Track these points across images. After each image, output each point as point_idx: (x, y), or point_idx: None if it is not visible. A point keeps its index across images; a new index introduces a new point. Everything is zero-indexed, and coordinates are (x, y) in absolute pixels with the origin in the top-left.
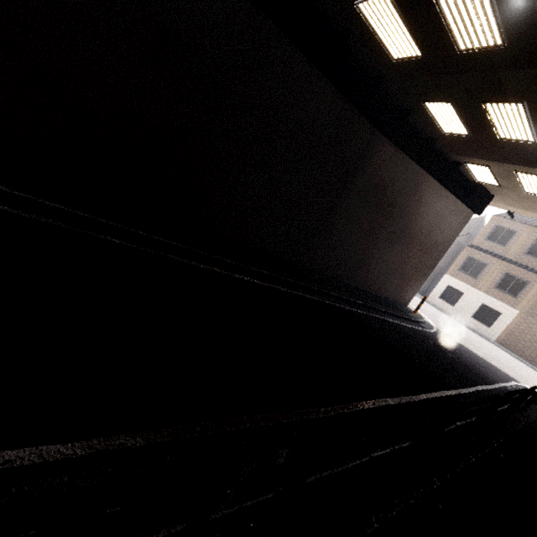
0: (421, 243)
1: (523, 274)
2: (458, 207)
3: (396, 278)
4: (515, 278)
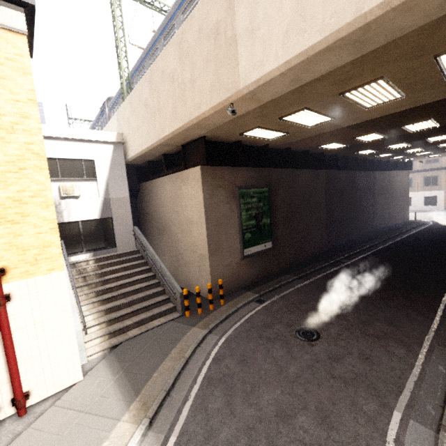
0: (400, 194)
1: (432, 174)
2: (404, 173)
3: (400, 212)
4: (430, 177)
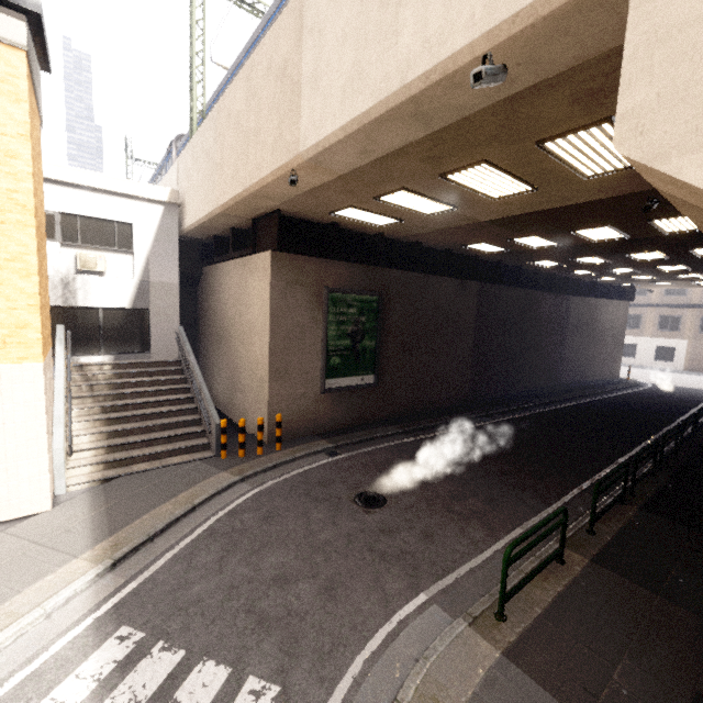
0: (610, 335)
1: (672, 312)
2: (619, 304)
3: (606, 363)
4: (669, 317)
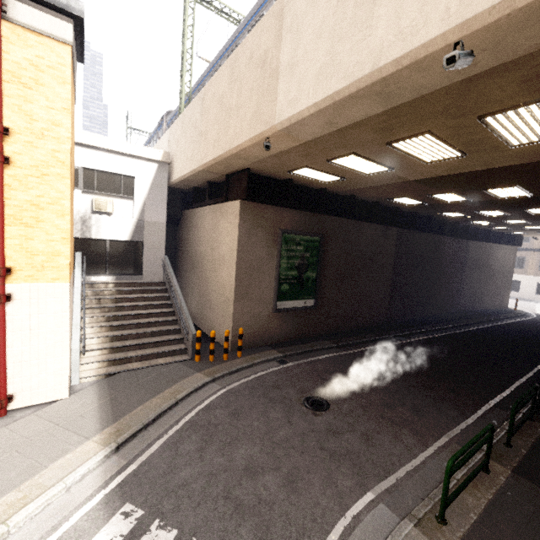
0: (501, 273)
1: None
2: (509, 248)
3: (497, 296)
4: None
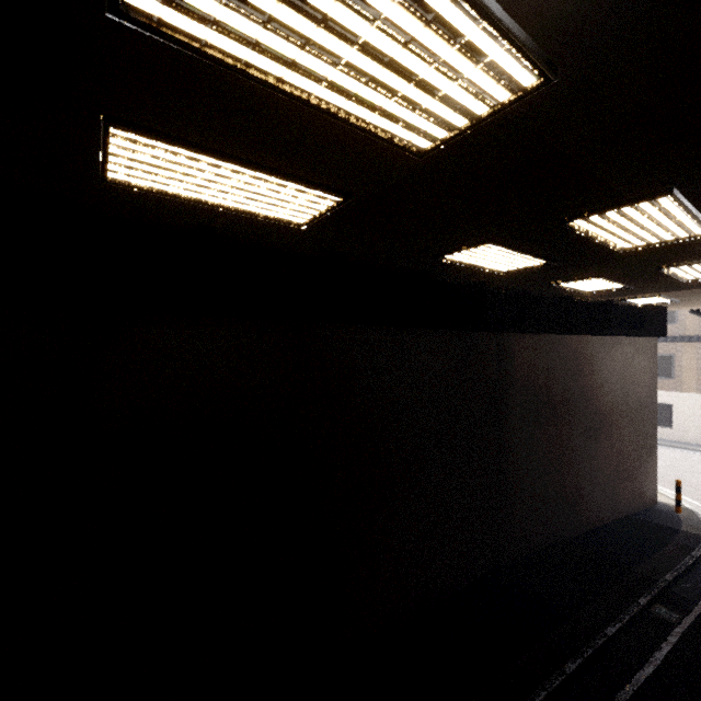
0: (624, 415)
1: None
2: (636, 344)
3: (622, 479)
4: None
